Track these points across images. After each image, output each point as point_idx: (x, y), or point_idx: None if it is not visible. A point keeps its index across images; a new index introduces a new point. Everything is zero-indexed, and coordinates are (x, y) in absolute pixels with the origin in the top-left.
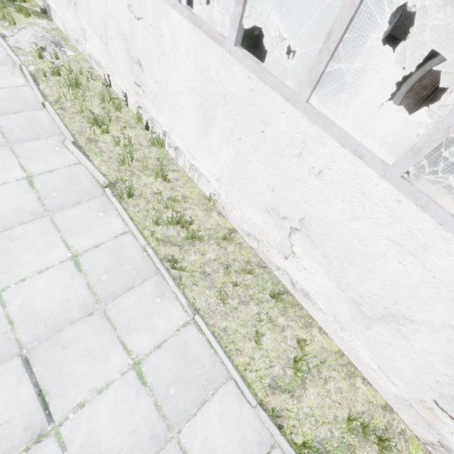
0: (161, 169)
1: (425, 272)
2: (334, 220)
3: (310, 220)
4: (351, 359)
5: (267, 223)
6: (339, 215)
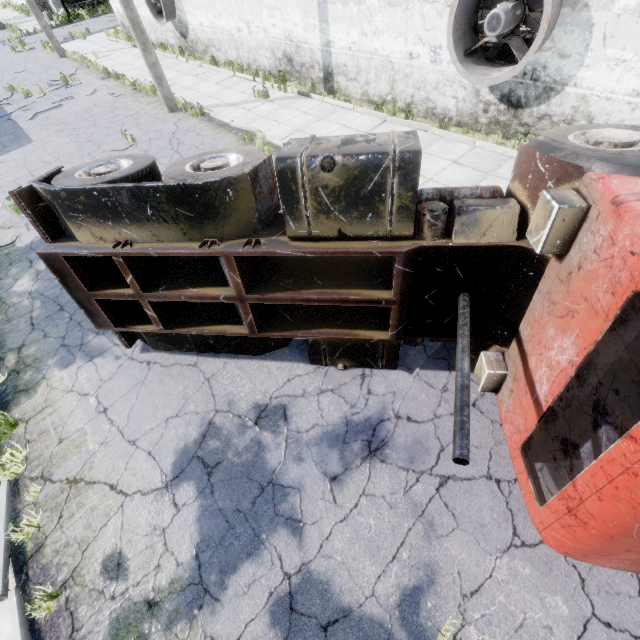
0: (23, 7)
1: None
2: None
3: None
4: None
5: None
6: None
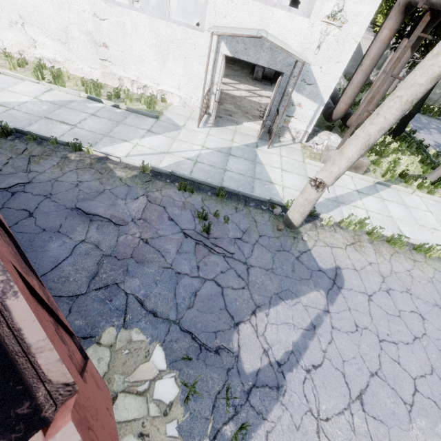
0: None
1: (49, 1)
2: (24, 4)
3: (21, 13)
4: (87, 78)
5: (16, 34)
6: (22, 0)
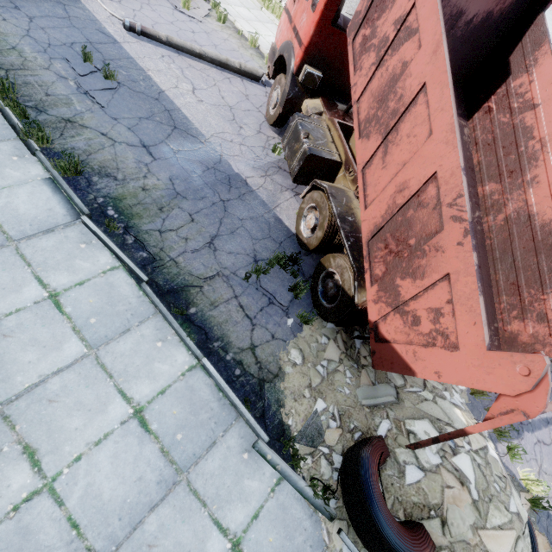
0: None
1: None
2: None
3: None
4: None
5: None
6: None
